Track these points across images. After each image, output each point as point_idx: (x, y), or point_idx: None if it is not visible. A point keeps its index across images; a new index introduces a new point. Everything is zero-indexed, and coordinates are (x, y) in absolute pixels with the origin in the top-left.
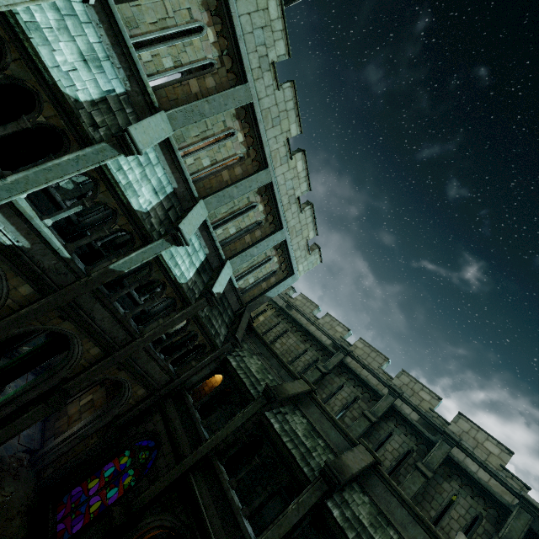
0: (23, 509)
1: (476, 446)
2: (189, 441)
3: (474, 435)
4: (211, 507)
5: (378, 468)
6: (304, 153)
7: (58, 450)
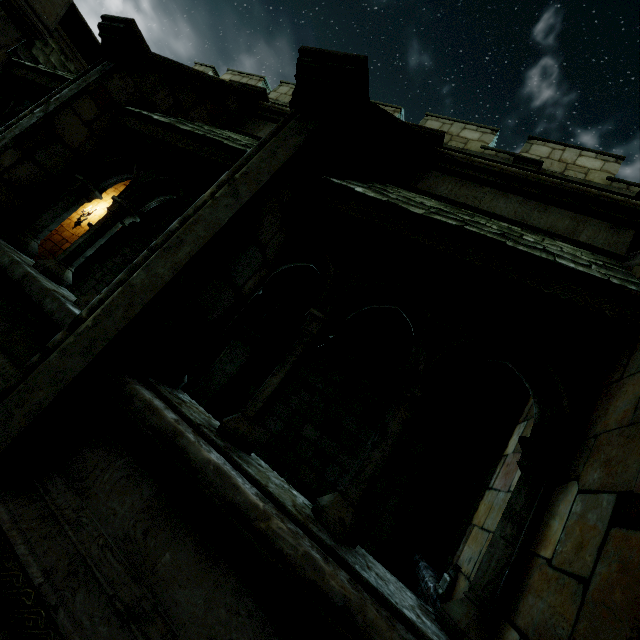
0: None
1: (565, 169)
2: None
3: (559, 157)
4: None
5: (438, 152)
6: None
7: None
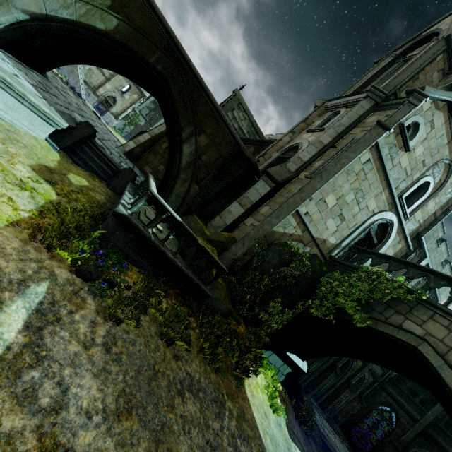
0: (343, 435)
1: None
2: (414, 410)
3: None
4: (450, 449)
5: None
6: (445, 241)
7: (339, 407)
